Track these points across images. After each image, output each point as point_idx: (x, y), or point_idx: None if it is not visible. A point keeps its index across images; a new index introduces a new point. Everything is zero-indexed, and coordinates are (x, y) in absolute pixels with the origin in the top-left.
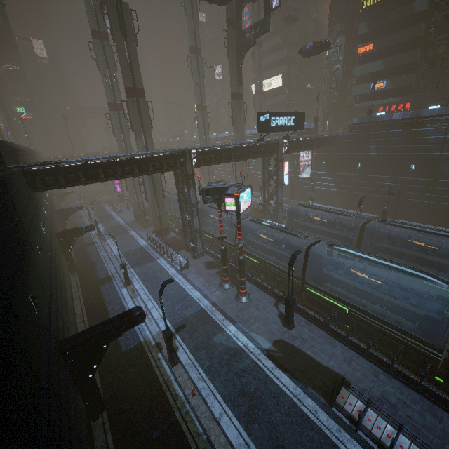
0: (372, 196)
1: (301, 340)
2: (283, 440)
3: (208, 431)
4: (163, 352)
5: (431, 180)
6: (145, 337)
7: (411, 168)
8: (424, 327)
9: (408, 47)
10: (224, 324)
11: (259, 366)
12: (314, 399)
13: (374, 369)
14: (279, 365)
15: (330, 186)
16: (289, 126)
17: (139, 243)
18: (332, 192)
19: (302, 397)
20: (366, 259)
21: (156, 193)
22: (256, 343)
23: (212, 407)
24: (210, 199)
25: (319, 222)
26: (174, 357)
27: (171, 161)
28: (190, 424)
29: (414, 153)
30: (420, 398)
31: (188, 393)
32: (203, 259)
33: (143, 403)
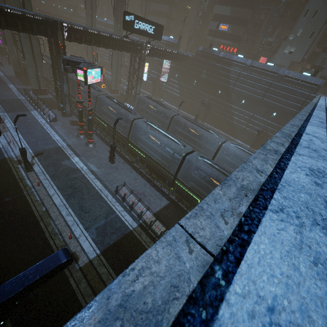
0: (196, 105)
1: (116, 169)
2: (85, 204)
3: (43, 199)
4: (22, 165)
5: (225, 103)
6: (9, 156)
7: (219, 92)
8: (175, 168)
9: (247, 5)
10: (71, 156)
11: (86, 177)
12: (109, 191)
13: (146, 183)
14: (98, 177)
15: (177, 92)
16: (149, 33)
17: (16, 96)
18: (177, 97)
19: (104, 190)
20: (158, 131)
21: (34, 55)
22: (88, 167)
23: (49, 191)
24: (70, 69)
25: (154, 111)
26: (28, 166)
27: (42, 26)
28: (32, 196)
29: (222, 83)
30: (159, 194)
31: (35, 184)
32: (70, 118)
33: (1, 186)
